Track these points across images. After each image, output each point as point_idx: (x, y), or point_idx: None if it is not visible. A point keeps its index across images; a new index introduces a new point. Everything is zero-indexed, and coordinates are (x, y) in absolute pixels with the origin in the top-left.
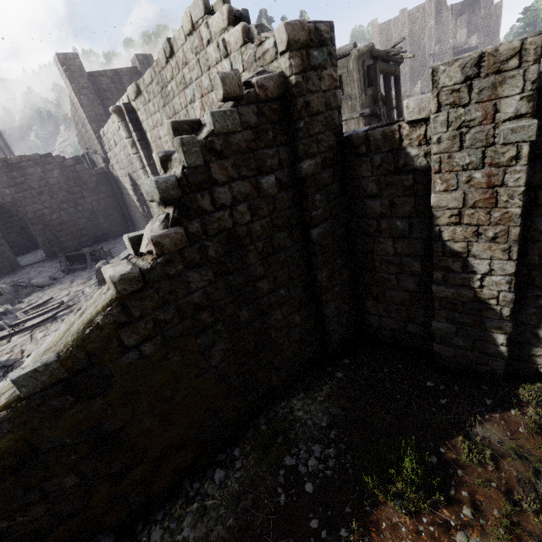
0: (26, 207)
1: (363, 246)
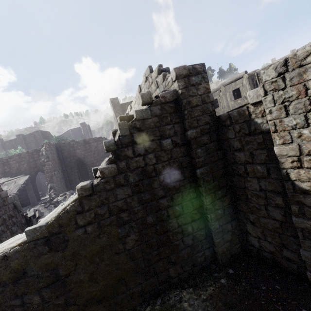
0: (88, 159)
1: (238, 183)
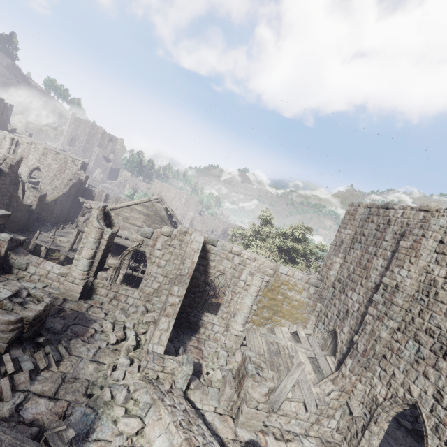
0: None
1: (81, 204)
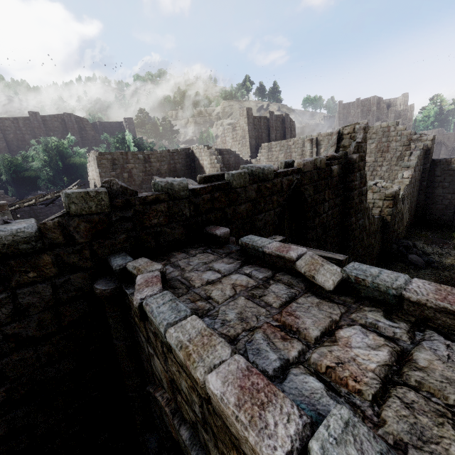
0: None
1: (431, 191)
